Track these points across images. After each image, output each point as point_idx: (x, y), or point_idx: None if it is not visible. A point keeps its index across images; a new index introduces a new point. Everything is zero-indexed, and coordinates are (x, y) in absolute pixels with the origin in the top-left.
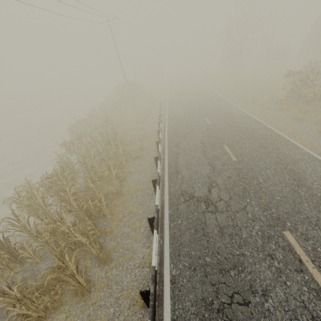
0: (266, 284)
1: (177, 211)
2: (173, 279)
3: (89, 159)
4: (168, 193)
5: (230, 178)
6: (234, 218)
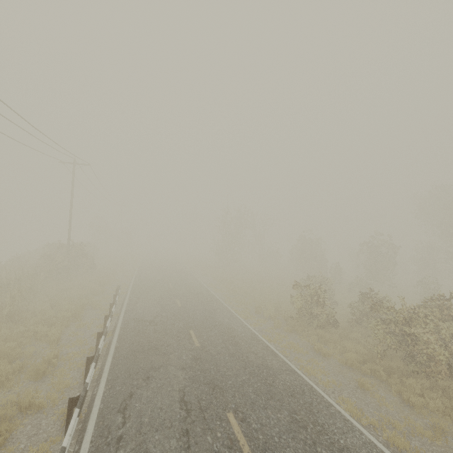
0: None
1: None
2: None
3: None
4: None
5: None
6: None
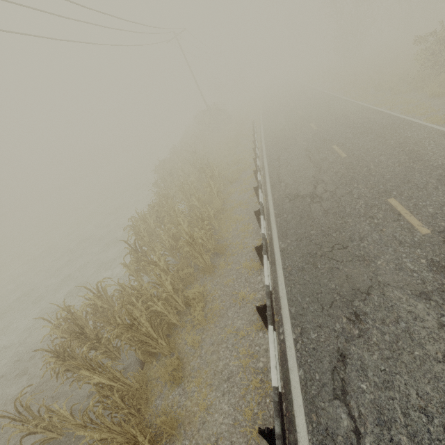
0: (363, 234)
1: (282, 209)
2: (282, 249)
3: (187, 186)
4: (272, 199)
5: (338, 172)
6: (339, 201)
